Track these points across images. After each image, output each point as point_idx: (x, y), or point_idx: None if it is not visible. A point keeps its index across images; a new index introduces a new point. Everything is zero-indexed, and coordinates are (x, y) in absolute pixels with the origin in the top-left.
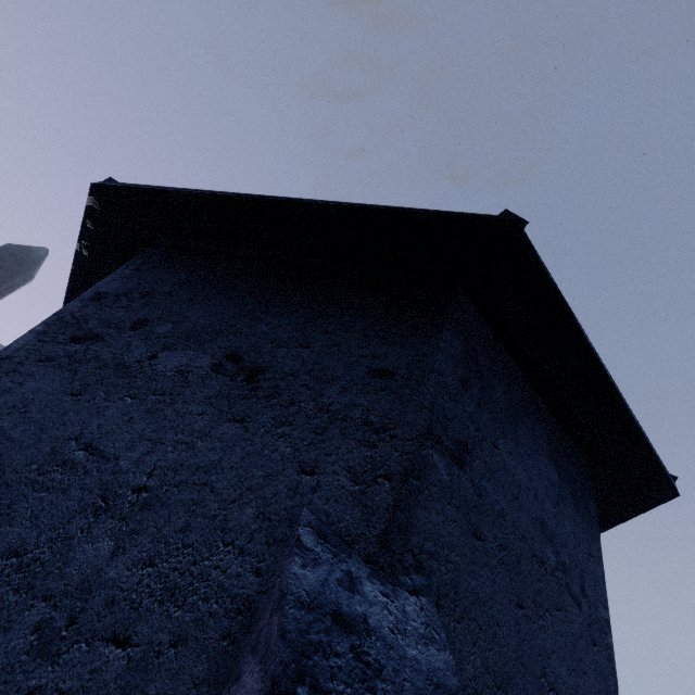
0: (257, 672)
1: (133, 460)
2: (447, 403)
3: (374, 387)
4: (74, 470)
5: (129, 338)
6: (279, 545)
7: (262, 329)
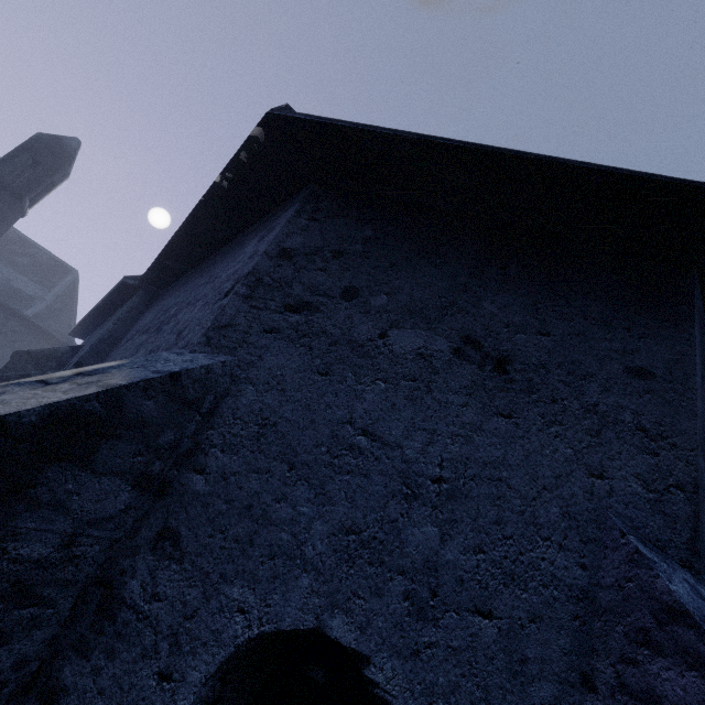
0: (698, 678)
1: (417, 450)
2: (700, 405)
3: (636, 388)
4: (364, 456)
5: (347, 310)
6: (594, 544)
7: (488, 309)
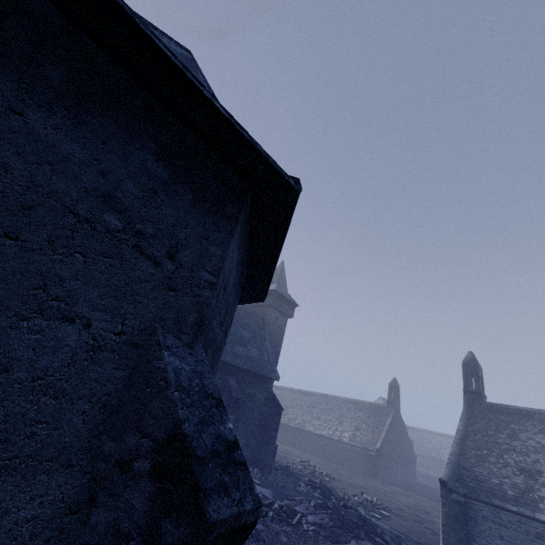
0: None
1: None
2: None
3: None
4: None
5: None
6: None
7: None
